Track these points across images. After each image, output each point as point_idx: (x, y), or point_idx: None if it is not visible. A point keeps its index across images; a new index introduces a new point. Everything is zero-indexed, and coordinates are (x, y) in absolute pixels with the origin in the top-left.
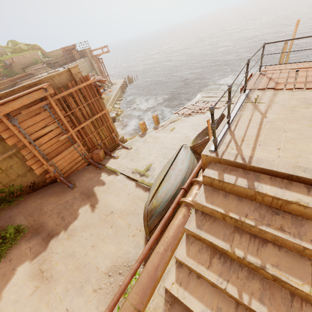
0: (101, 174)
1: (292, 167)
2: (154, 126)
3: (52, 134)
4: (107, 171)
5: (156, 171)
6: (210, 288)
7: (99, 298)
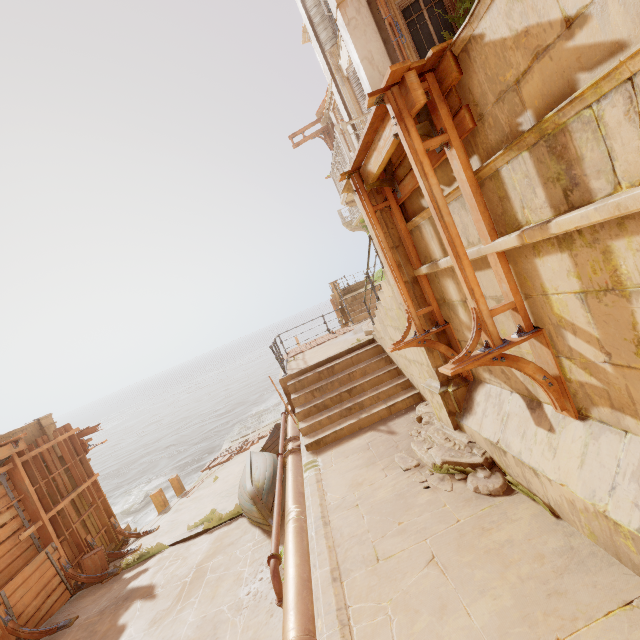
0: (123, 578)
1: (326, 357)
2: (178, 496)
3: (4, 532)
4: (132, 568)
5: (229, 507)
6: (330, 425)
7: (251, 611)
